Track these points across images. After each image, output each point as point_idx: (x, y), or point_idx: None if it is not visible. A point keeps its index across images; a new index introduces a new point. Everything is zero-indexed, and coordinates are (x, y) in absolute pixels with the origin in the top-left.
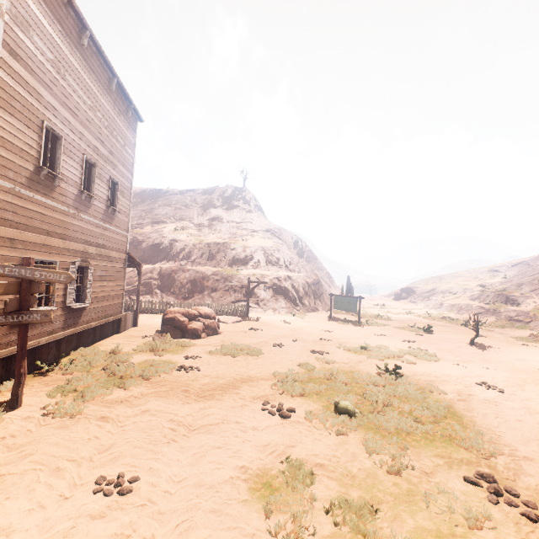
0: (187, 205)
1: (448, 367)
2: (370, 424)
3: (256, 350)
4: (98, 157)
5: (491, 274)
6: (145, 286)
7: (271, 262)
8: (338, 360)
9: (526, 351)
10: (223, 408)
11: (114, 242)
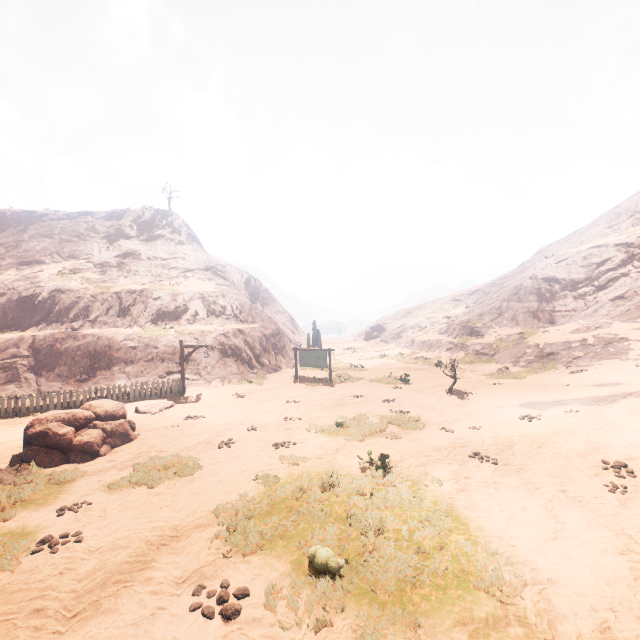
0: (81, 235)
1: (436, 435)
2: (362, 583)
3: (190, 465)
4: None
5: (454, 303)
6: (4, 371)
7: (215, 312)
8: (310, 453)
9: (500, 393)
10: (114, 636)
11: None
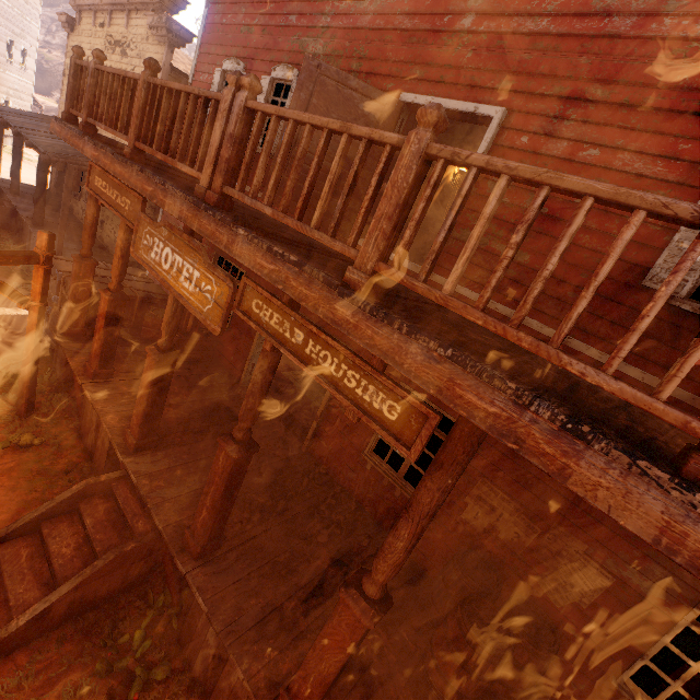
0: None
1: None
2: None
3: None
4: (15, 36)
5: None
6: None
7: None
8: None
9: None
10: None
11: (24, 89)
